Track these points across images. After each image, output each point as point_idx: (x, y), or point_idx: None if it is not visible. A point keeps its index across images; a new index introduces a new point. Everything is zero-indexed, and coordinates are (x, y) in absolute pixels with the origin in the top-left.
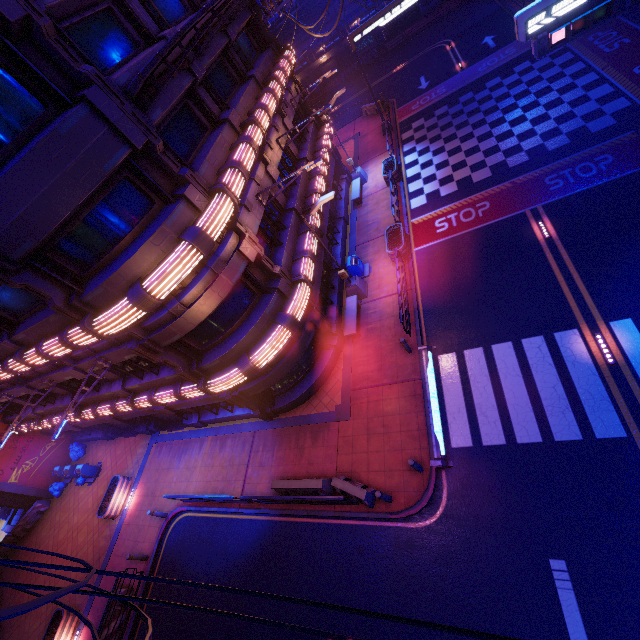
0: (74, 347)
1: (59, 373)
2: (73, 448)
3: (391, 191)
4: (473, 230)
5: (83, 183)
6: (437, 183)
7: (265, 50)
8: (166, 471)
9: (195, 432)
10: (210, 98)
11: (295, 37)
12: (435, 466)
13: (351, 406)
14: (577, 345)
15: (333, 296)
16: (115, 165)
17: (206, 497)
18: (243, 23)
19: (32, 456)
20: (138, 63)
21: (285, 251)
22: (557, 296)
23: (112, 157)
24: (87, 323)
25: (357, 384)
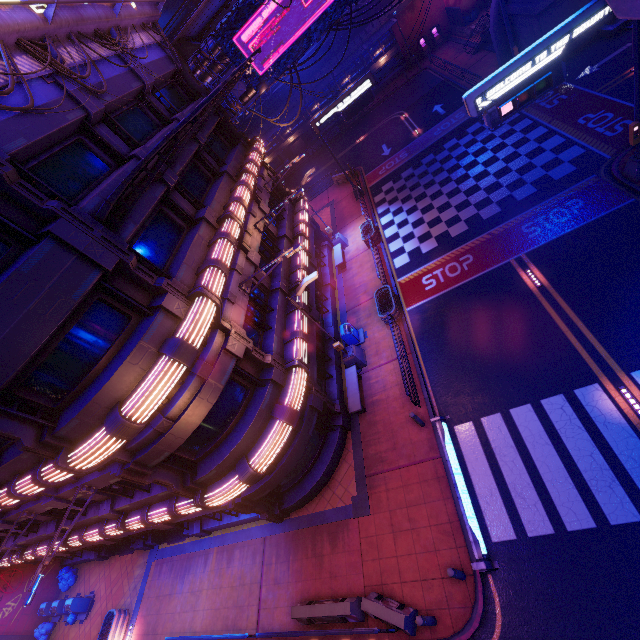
0: (49, 485)
1: (38, 504)
2: (62, 575)
3: (373, 254)
4: (462, 284)
5: (50, 317)
6: (416, 241)
7: (235, 146)
8: (168, 598)
9: (198, 543)
10: (185, 200)
11: (263, 125)
12: (479, 570)
13: (369, 497)
14: (603, 402)
15: (331, 368)
16: (85, 292)
17: (215, 637)
18: (212, 127)
19: (14, 594)
20: (108, 185)
21: (275, 335)
22: (566, 348)
23: (81, 285)
24: (61, 461)
25: (371, 468)
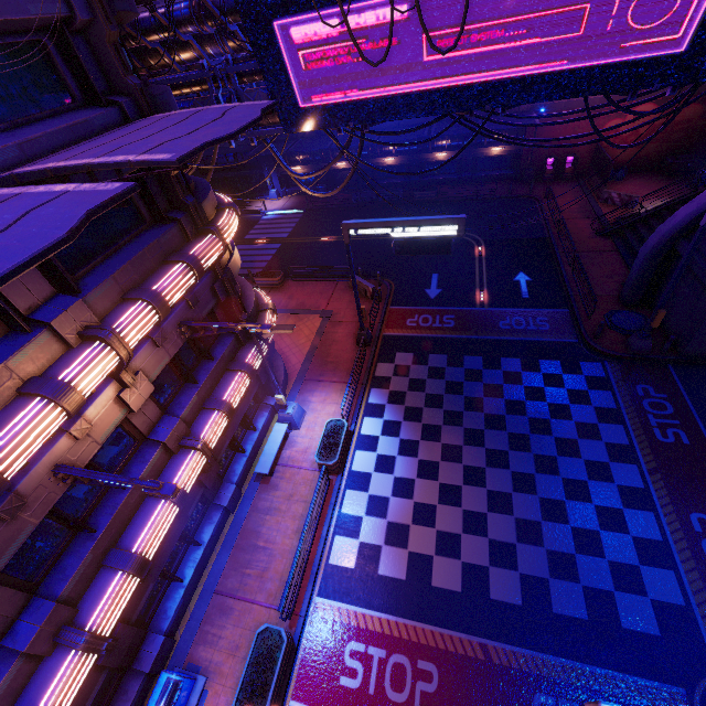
0: None
1: None
2: None
3: (304, 530)
4: None
5: None
6: (384, 529)
7: (162, 223)
8: None
9: None
10: None
11: None
12: None
13: None
14: None
15: None
16: None
17: None
18: None
19: None
20: None
21: None
22: None
23: None
24: None
25: None
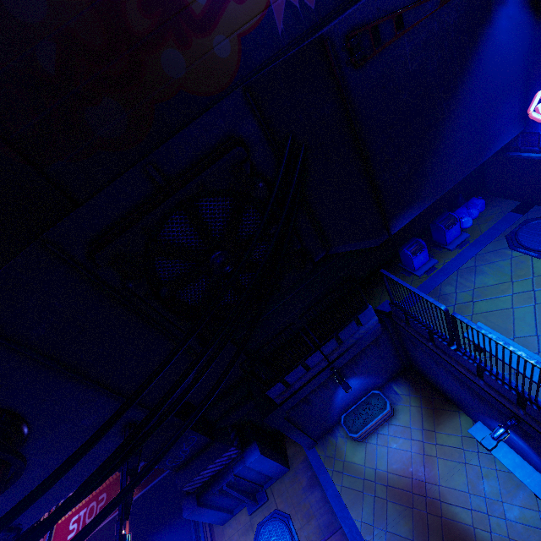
0: None
1: None
2: None
3: None
4: (88, 538)
5: None
6: None
7: None
8: None
9: None
10: None
11: None
12: None
13: None
14: None
15: None
16: None
17: None
18: None
19: None
20: None
21: None
22: None
23: None
24: None
25: None
